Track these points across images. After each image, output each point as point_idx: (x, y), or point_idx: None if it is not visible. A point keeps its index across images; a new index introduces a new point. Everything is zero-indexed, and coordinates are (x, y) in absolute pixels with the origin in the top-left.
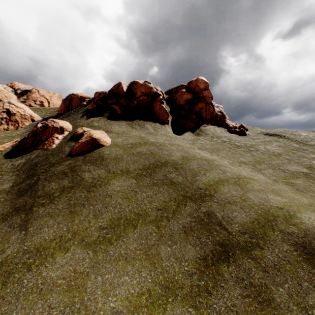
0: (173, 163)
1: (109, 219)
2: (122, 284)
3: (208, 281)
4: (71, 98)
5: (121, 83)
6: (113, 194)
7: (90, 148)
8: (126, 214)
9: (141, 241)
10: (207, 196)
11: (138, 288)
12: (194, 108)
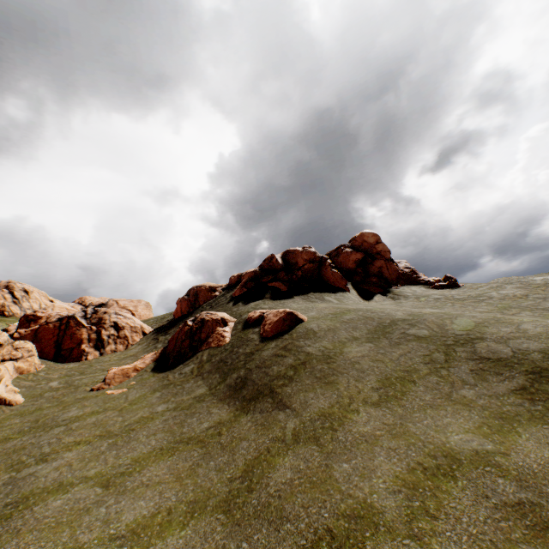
0: (401, 320)
1: (376, 381)
2: (449, 424)
3: (545, 404)
4: (196, 292)
5: (275, 255)
6: (358, 359)
7: (290, 324)
8: (392, 374)
9: (433, 392)
10: (475, 338)
11: (470, 423)
12: (370, 269)
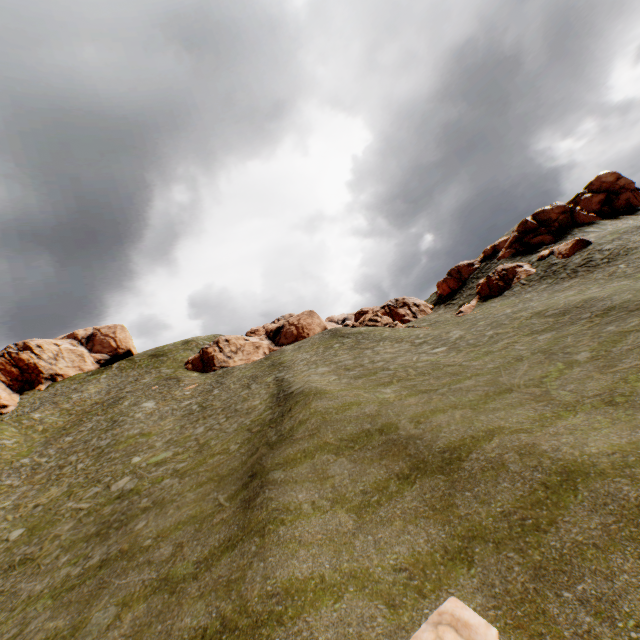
0: None
1: None
2: None
3: None
4: (457, 270)
5: (527, 219)
6: None
7: (581, 245)
8: None
9: None
10: None
11: None
12: (615, 204)
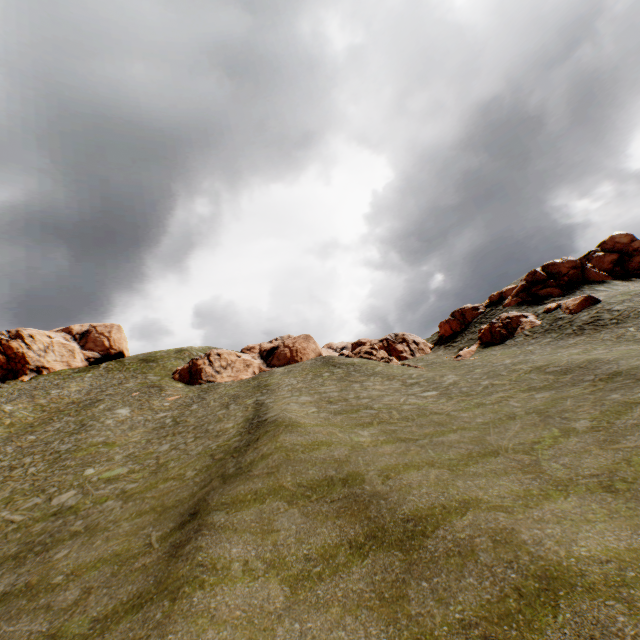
0: None
1: None
2: None
3: None
4: (461, 312)
5: (537, 270)
6: None
7: (590, 302)
8: None
9: None
10: None
11: None
12: (628, 266)
